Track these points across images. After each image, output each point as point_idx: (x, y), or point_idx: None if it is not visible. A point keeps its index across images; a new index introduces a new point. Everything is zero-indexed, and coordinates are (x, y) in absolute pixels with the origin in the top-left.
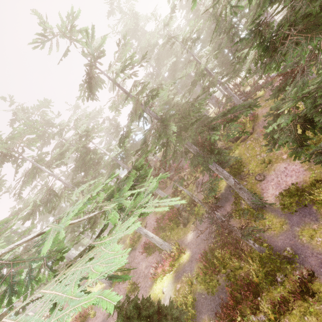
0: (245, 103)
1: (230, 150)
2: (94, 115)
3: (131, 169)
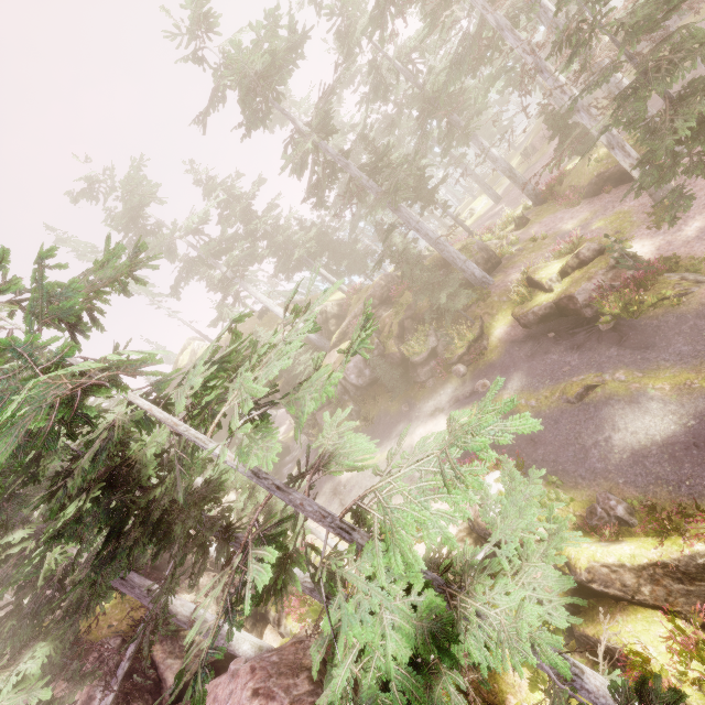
0: None
1: None
2: None
3: None
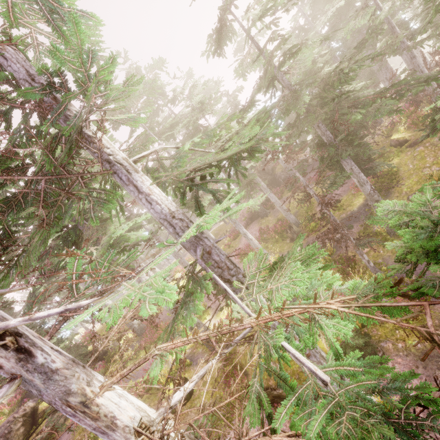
0: (422, 76)
1: (386, 157)
2: (208, 90)
3: (251, 119)
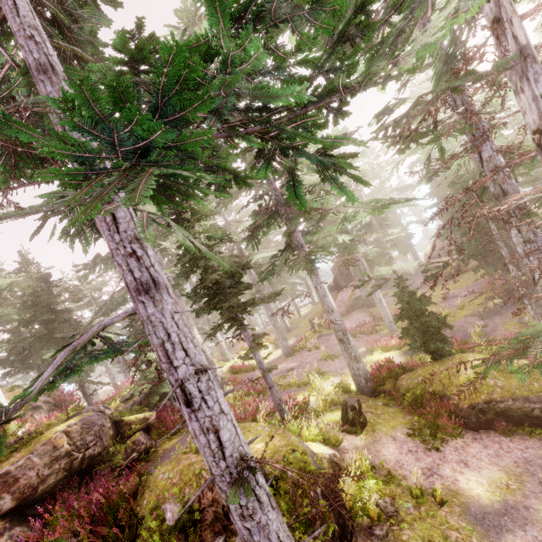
0: None
1: None
2: None
3: None
